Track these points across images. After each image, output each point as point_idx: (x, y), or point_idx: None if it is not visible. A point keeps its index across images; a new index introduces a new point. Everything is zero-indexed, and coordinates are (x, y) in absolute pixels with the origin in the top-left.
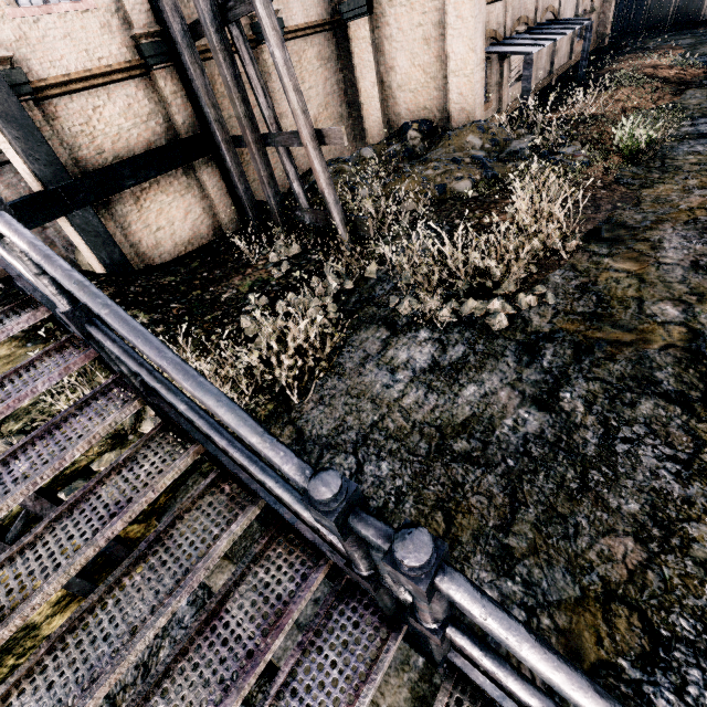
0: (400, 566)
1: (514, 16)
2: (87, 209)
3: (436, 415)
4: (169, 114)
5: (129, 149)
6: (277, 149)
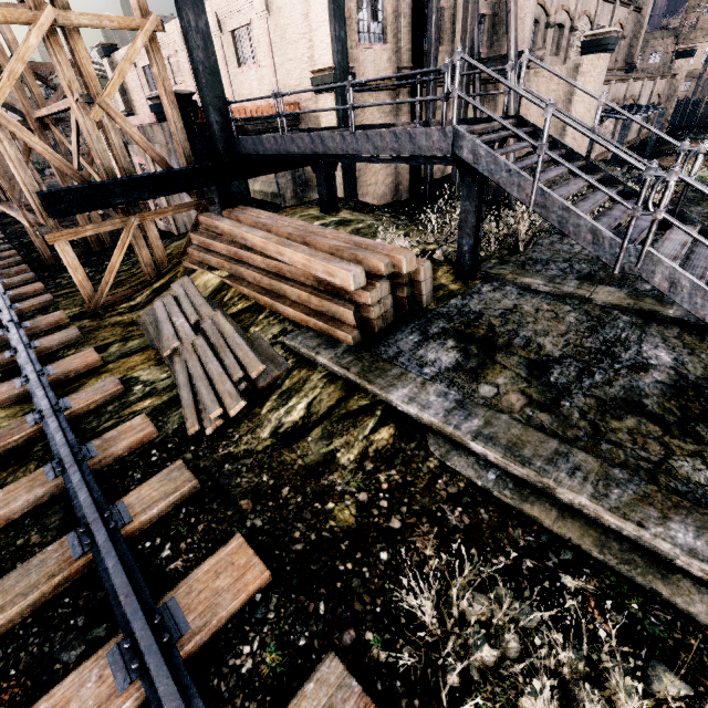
0: (703, 145)
1: (612, 96)
2: None
3: None
4: (397, 115)
5: None
6: None
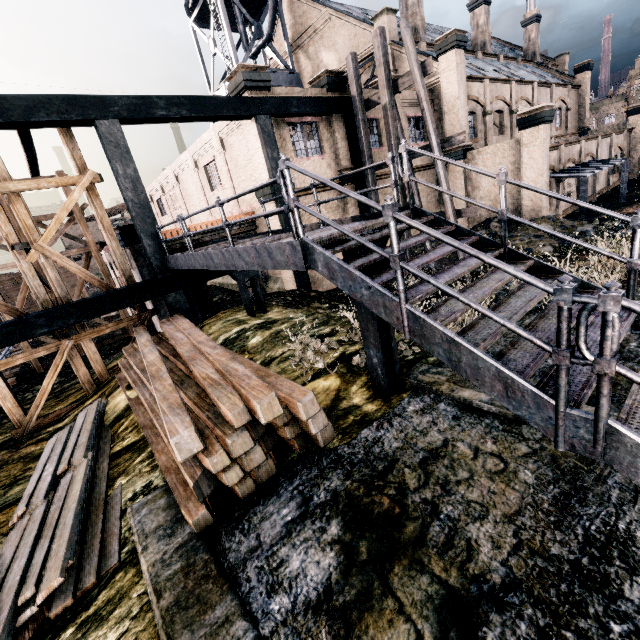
0: None
1: (565, 158)
2: None
3: None
4: (345, 208)
5: None
6: None
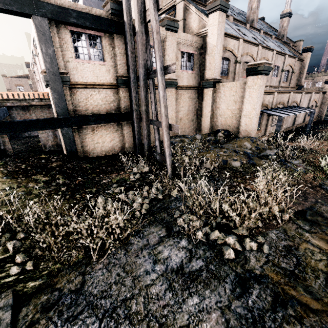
0: None
1: (277, 101)
2: (70, 128)
3: (164, 313)
4: (120, 103)
5: (98, 111)
6: (154, 126)
